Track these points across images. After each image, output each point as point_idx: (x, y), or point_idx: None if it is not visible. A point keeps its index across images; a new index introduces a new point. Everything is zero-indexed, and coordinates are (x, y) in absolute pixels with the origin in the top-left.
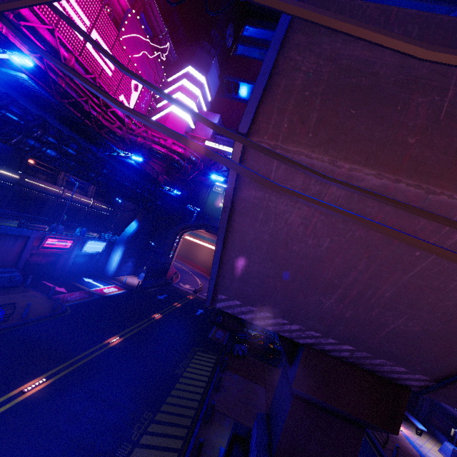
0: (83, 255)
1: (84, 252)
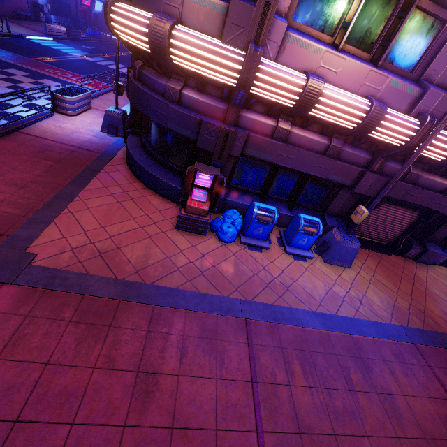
0: (93, 14)
1: (95, 11)
